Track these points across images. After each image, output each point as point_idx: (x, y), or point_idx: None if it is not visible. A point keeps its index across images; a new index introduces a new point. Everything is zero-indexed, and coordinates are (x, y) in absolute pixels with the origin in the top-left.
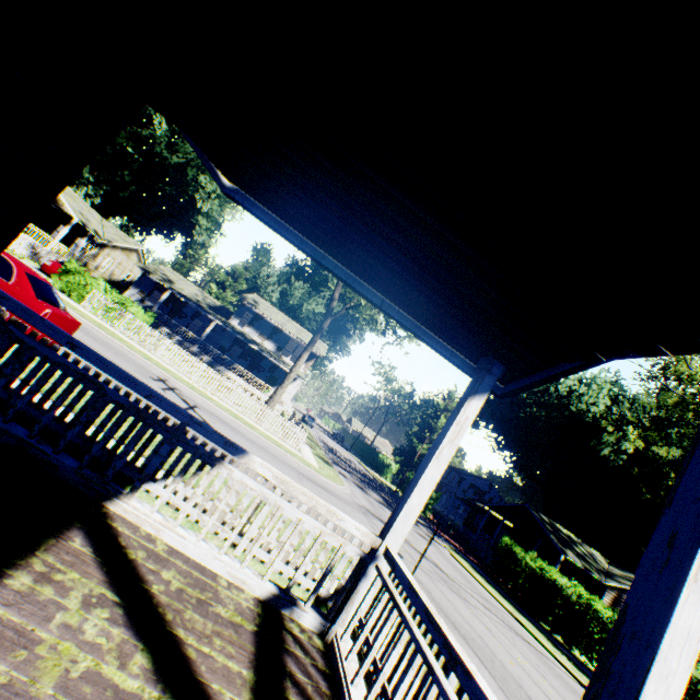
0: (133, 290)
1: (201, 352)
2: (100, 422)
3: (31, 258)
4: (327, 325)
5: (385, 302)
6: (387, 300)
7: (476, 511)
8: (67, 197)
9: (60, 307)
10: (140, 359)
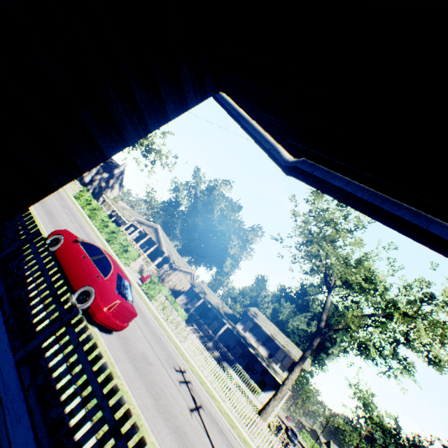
0: (183, 296)
1: (214, 347)
2: (104, 428)
3: (139, 272)
4: (316, 342)
5: None
6: None
7: None
8: (165, 243)
9: (128, 300)
10: (172, 347)
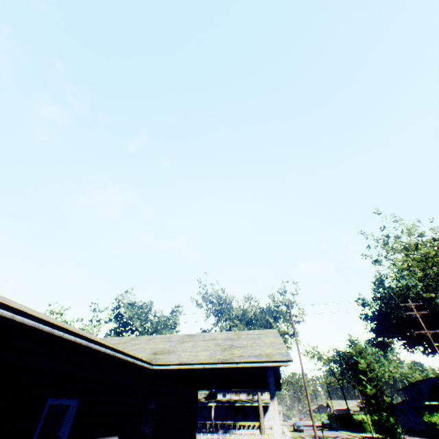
0: None
1: (217, 429)
2: None
3: None
4: None
5: (249, 389)
6: (249, 389)
7: (436, 409)
8: None
9: None
10: None
